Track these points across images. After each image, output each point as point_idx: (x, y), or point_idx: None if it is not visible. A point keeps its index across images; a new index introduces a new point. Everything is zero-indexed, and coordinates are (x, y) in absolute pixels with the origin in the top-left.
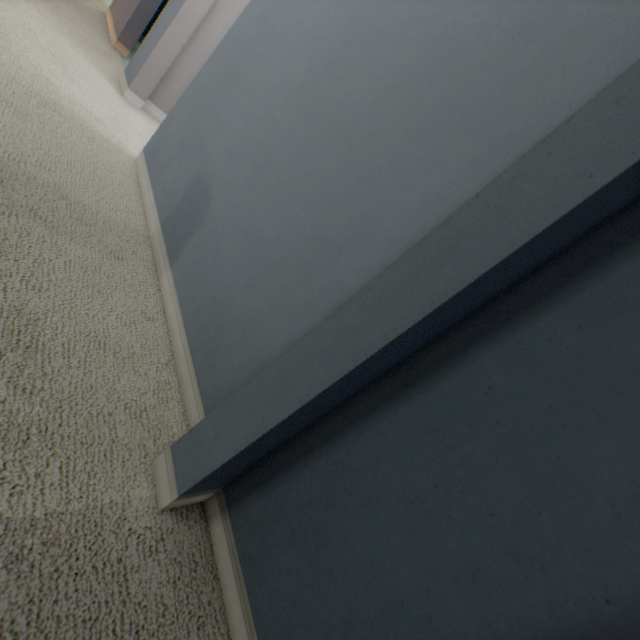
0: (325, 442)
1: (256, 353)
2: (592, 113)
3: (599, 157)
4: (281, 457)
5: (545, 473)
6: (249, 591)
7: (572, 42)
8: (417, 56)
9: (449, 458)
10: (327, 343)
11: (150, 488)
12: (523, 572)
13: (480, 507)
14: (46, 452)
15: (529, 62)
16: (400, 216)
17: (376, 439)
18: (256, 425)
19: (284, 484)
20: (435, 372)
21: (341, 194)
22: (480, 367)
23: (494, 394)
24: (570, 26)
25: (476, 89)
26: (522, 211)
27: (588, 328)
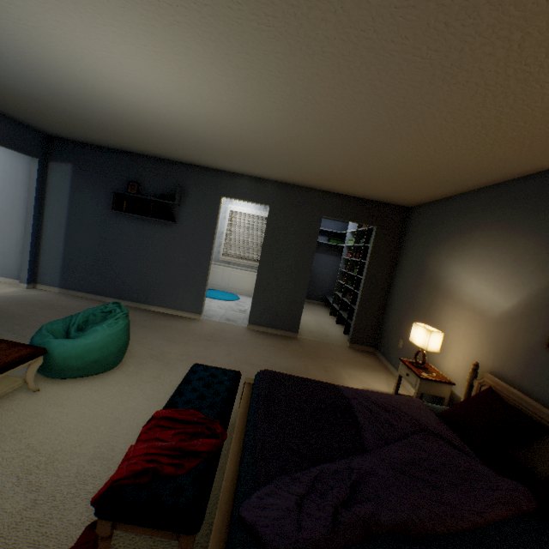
0: (39, 265)
1: (20, 266)
2: (27, 221)
3: (31, 225)
4: (37, 272)
5: (54, 248)
6: (47, 285)
7: (21, 209)
8: (1, 214)
9: (48, 254)
10: (26, 254)
11: (23, 288)
12: (59, 255)
13: (53, 254)
14: (4, 289)
15: (18, 212)
16: (21, 236)
17: (42, 259)
18: (28, 268)
19: (40, 273)
20: (41, 248)
21: (10, 238)
22: (43, 244)
23: (46, 246)
24: (19, 207)
25: (15, 217)
26: (30, 231)
27: (46, 235)
